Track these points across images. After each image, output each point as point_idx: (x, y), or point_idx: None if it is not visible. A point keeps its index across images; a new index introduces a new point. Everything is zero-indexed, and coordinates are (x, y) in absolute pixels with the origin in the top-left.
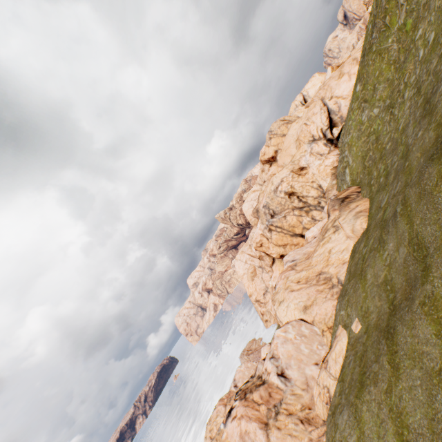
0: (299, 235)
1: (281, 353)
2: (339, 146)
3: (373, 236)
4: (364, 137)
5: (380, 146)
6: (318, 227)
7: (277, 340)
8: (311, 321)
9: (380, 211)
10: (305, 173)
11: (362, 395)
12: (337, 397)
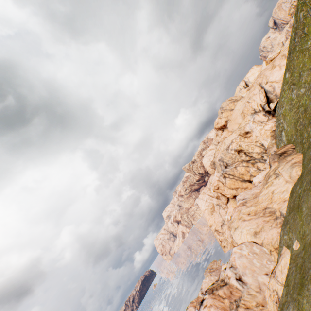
0: (247, 181)
1: (238, 264)
2: (275, 116)
3: (305, 180)
4: (294, 109)
5: (308, 115)
6: (262, 175)
7: (234, 255)
8: (260, 243)
9: (310, 162)
10: (249, 135)
11: (302, 292)
12: (284, 297)
